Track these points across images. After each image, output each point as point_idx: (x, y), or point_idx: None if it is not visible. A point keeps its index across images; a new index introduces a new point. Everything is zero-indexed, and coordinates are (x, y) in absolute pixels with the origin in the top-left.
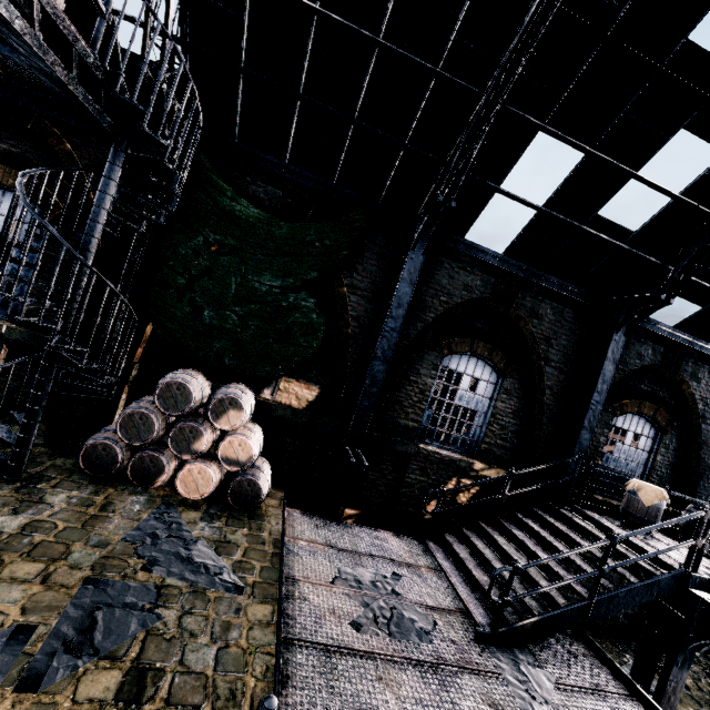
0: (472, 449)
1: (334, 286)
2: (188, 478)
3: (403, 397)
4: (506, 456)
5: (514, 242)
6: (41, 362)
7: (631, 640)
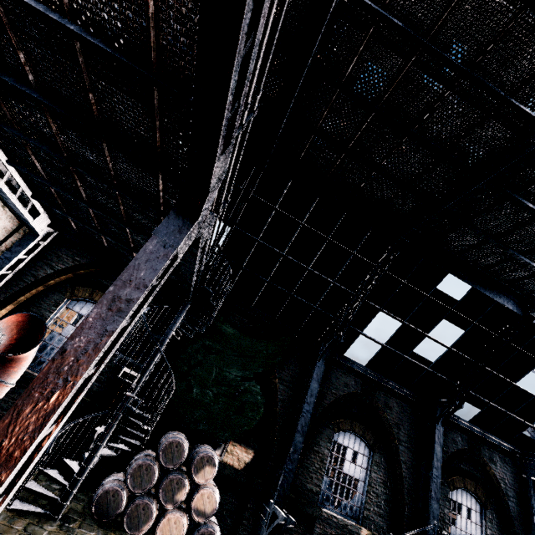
0: (357, 515)
1: (271, 378)
2: (166, 527)
3: (309, 464)
4: (382, 523)
5: (371, 360)
6: (110, 420)
7: None
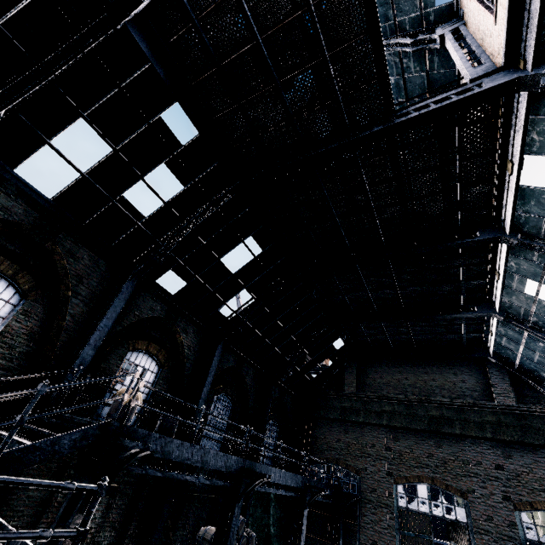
0: None
1: None
2: None
3: None
4: (5, 377)
5: (62, 192)
6: None
7: None
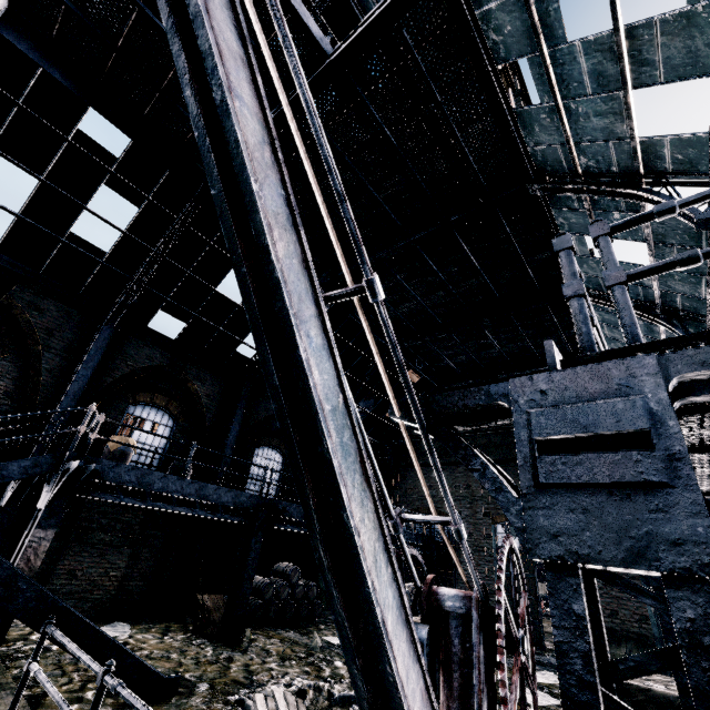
0: None
1: None
2: None
3: None
4: None
5: (3, 240)
6: None
7: (144, 617)
